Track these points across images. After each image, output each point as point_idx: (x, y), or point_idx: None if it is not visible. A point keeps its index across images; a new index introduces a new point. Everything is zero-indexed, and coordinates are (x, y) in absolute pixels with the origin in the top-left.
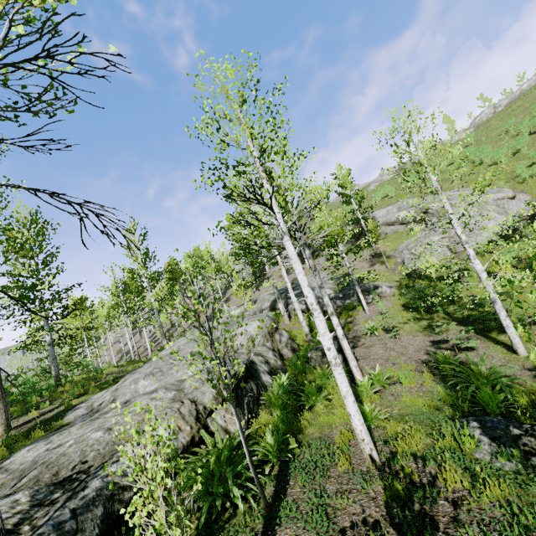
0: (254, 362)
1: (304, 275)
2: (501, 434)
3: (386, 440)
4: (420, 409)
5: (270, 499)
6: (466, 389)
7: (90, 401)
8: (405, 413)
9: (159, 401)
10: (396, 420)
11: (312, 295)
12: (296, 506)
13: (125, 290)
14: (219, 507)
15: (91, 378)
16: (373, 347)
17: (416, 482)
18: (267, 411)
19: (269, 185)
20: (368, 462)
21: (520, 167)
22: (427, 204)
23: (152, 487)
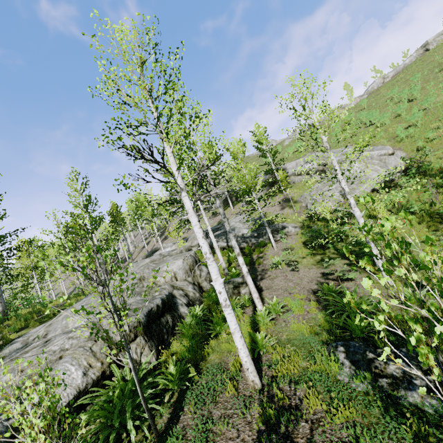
0: (174, 296)
1: (199, 227)
2: (359, 358)
3: (271, 365)
4: (303, 335)
5: (164, 426)
6: (341, 316)
7: (27, 335)
8: (291, 338)
9: (76, 340)
10: (283, 345)
11: (206, 245)
12: (182, 434)
13: (66, 233)
14: (111, 441)
15: (36, 311)
16: (276, 278)
17: (287, 405)
18: (180, 339)
19: (168, 145)
20: (251, 388)
21: (399, 129)
22: (319, 161)
23: (29, 441)
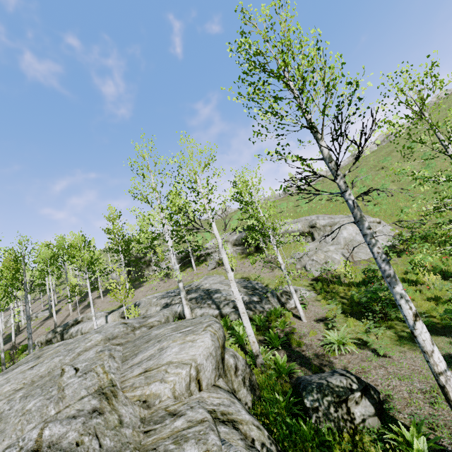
0: None
1: None
2: None
3: None
4: None
5: None
6: None
7: None
8: None
9: None
10: None
11: None
12: None
13: None
14: None
15: None
16: (372, 373)
17: None
18: None
19: None
20: None
21: (370, 204)
22: (437, 177)
23: None
